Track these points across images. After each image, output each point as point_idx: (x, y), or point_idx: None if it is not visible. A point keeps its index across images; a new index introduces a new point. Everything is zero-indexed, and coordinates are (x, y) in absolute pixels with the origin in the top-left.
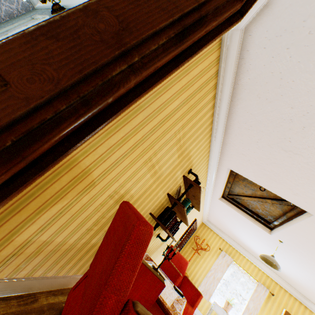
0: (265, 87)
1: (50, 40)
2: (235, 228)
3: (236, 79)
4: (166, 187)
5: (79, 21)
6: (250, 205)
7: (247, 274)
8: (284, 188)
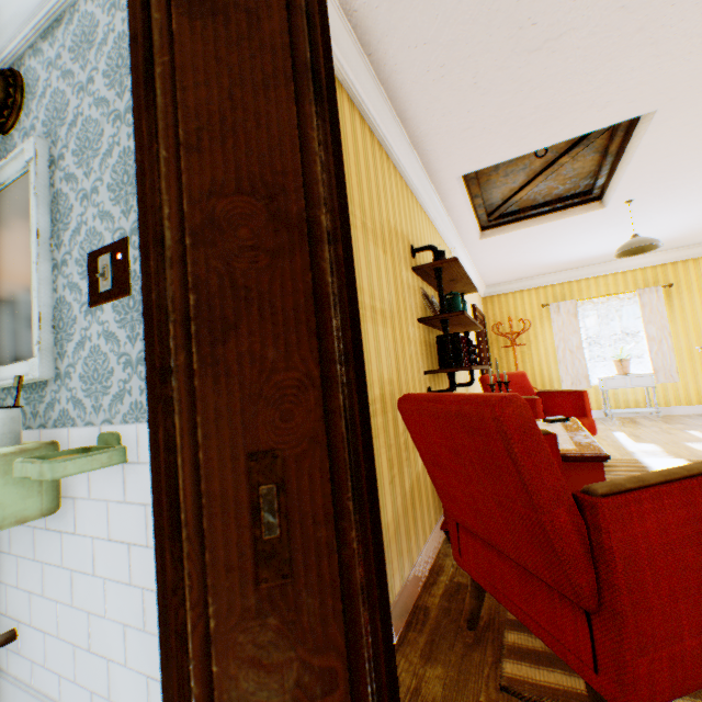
0: None
1: (228, 340)
2: (540, 255)
3: (343, 6)
4: (409, 314)
5: (214, 265)
6: (537, 197)
7: (612, 298)
8: (578, 115)
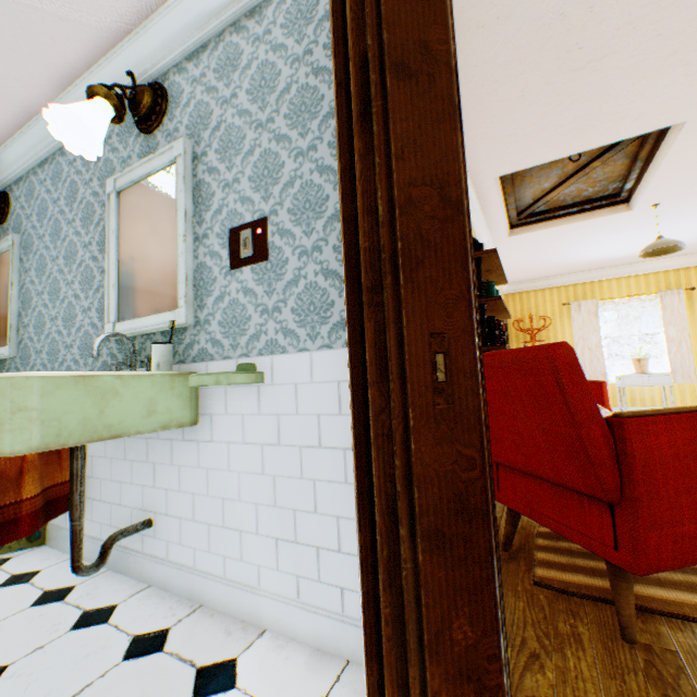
0: (484, 3)
1: (418, 269)
2: (565, 255)
3: None
4: None
5: (411, 227)
6: (566, 198)
7: (633, 299)
8: (612, 125)
